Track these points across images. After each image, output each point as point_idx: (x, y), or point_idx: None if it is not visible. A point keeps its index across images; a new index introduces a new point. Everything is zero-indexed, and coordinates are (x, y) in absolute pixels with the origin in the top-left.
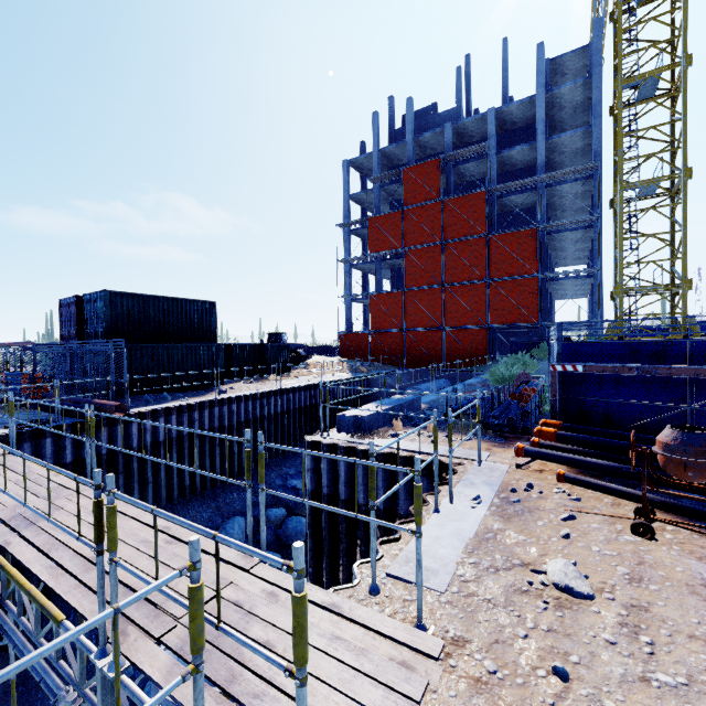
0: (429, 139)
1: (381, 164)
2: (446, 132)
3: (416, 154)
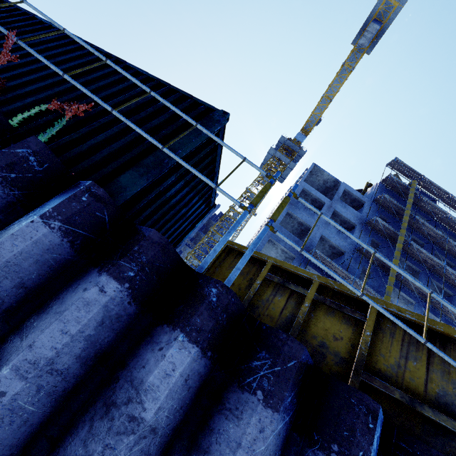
0: None
1: None
2: None
3: None
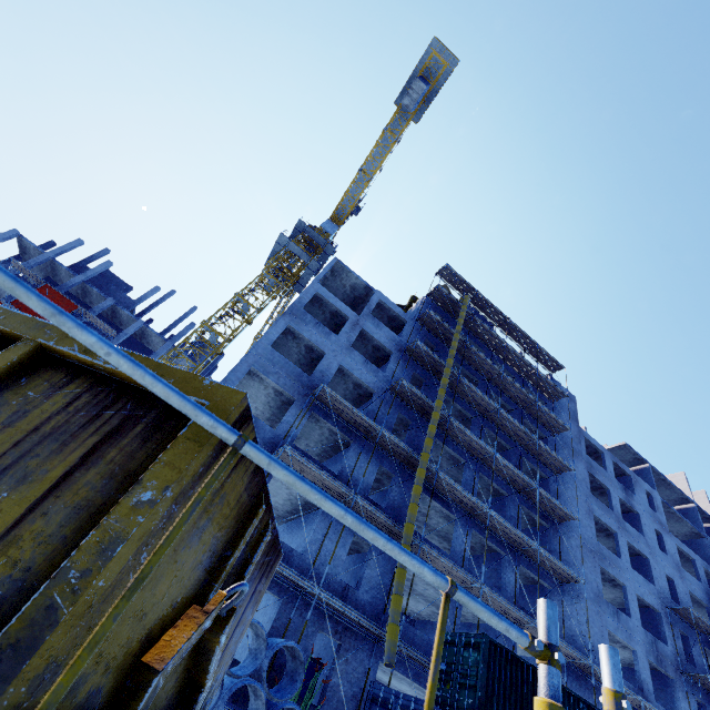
0: (94, 294)
1: (45, 267)
2: (106, 302)
3: (77, 292)
